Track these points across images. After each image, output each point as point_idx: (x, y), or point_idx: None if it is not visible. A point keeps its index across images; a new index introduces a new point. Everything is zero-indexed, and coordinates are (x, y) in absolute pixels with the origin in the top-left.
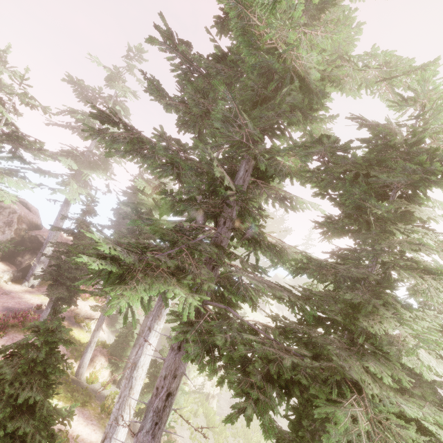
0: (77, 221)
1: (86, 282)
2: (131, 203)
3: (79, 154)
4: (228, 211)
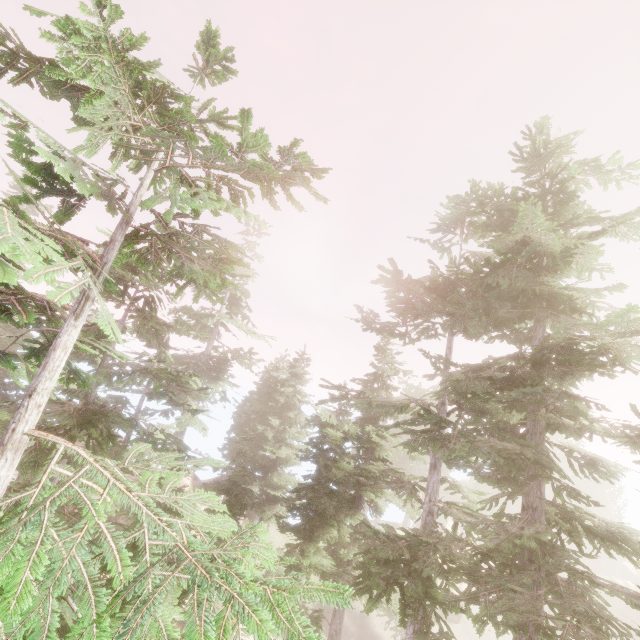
0: (234, 470)
1: (375, 606)
2: (316, 442)
3: (196, 361)
4: (534, 487)
